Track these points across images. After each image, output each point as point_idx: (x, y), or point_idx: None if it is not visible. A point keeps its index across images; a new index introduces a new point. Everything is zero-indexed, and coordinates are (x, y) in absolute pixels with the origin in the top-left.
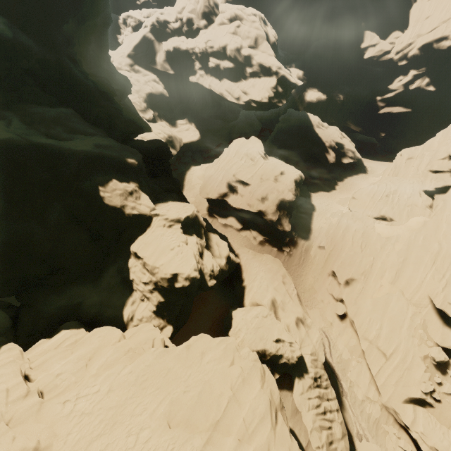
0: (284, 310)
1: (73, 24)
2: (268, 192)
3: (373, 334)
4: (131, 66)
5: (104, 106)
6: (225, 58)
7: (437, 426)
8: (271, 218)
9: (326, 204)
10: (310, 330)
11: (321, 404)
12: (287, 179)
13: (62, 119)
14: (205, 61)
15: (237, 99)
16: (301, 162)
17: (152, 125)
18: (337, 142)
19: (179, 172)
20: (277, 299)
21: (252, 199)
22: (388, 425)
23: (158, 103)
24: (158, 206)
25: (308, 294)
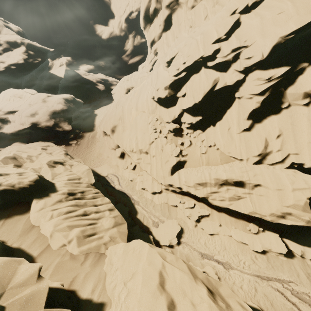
0: (34, 162)
1: None
2: (37, 110)
3: (134, 145)
4: None
5: None
6: None
7: (193, 170)
8: (46, 125)
9: (105, 110)
10: (75, 167)
11: (80, 209)
12: (55, 98)
13: None
14: None
15: None
16: (85, 100)
17: None
18: (102, 79)
19: None
20: (23, 155)
21: (22, 118)
22: (175, 200)
23: None
24: None
25: (97, 159)
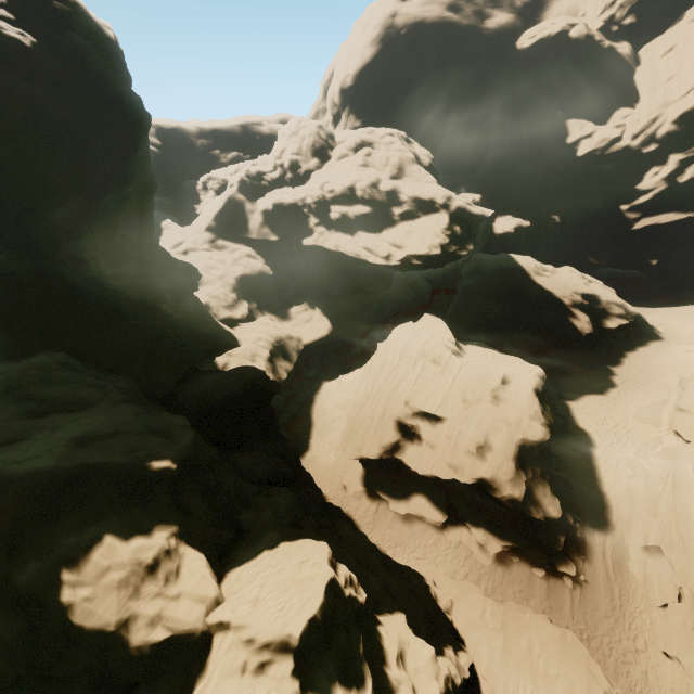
0: None
1: (78, 204)
2: (487, 431)
3: None
4: (212, 242)
5: (137, 327)
6: (355, 201)
7: None
8: (511, 495)
9: (612, 425)
10: None
11: None
12: (520, 392)
13: (26, 384)
14: (324, 212)
15: (385, 258)
16: (523, 339)
17: (247, 326)
18: (583, 294)
19: (300, 399)
20: None
21: (456, 452)
22: None
23: (256, 287)
24: (231, 578)
25: None
